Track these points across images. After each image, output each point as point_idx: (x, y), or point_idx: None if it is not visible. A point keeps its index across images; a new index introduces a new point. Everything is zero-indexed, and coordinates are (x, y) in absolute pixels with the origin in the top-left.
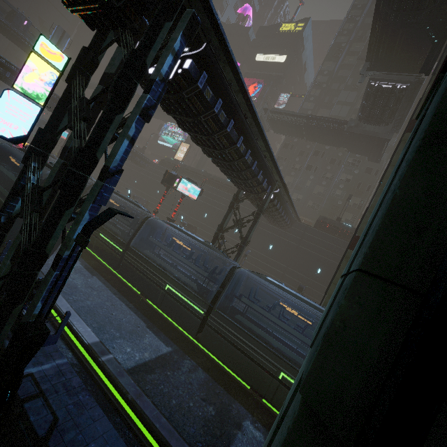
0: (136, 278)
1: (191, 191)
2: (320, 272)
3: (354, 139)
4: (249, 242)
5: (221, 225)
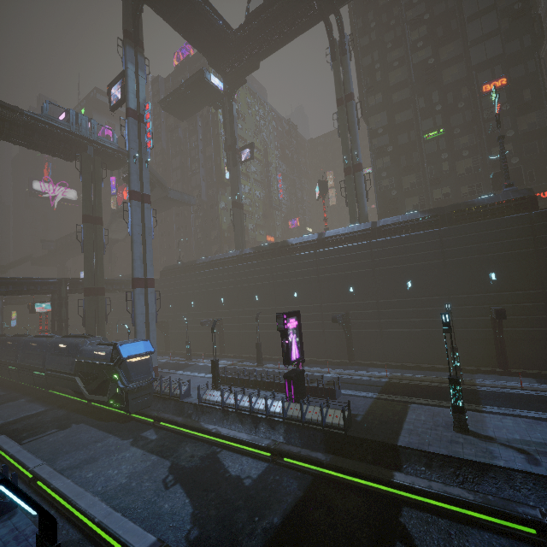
0: (3, 373)
1: (48, 308)
2: (171, 305)
3: (163, 202)
4: (67, 319)
5: (52, 319)
